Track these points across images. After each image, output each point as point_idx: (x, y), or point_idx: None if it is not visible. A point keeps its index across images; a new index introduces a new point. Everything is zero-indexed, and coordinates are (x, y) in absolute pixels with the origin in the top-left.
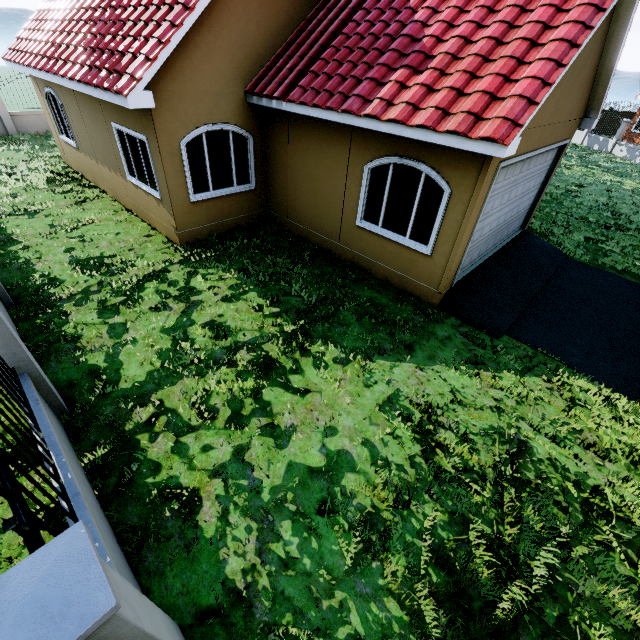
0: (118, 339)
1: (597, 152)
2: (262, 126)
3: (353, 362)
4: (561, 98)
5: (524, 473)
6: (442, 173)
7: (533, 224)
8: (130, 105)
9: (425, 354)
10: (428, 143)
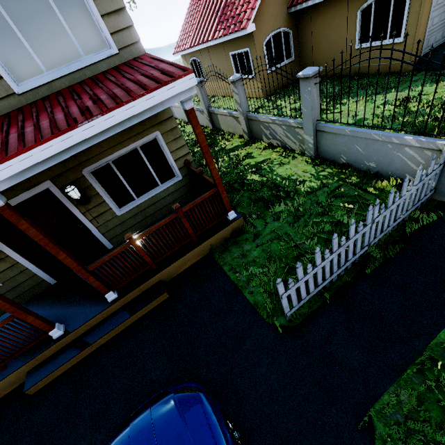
0: None
1: None
2: (295, 23)
3: (362, 100)
4: None
5: None
6: None
7: None
8: (248, 32)
9: (403, 87)
10: None
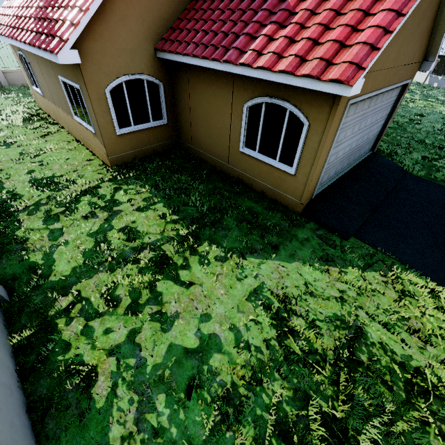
0: (55, 241)
1: (436, 88)
2: (170, 75)
3: (230, 260)
4: (403, 45)
5: (358, 355)
6: (302, 109)
7: (381, 146)
8: (60, 61)
9: (287, 253)
10: (291, 85)
